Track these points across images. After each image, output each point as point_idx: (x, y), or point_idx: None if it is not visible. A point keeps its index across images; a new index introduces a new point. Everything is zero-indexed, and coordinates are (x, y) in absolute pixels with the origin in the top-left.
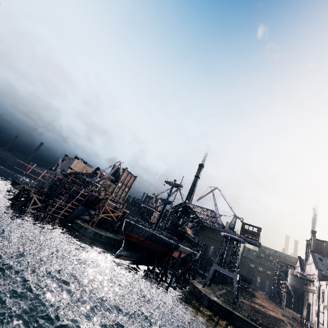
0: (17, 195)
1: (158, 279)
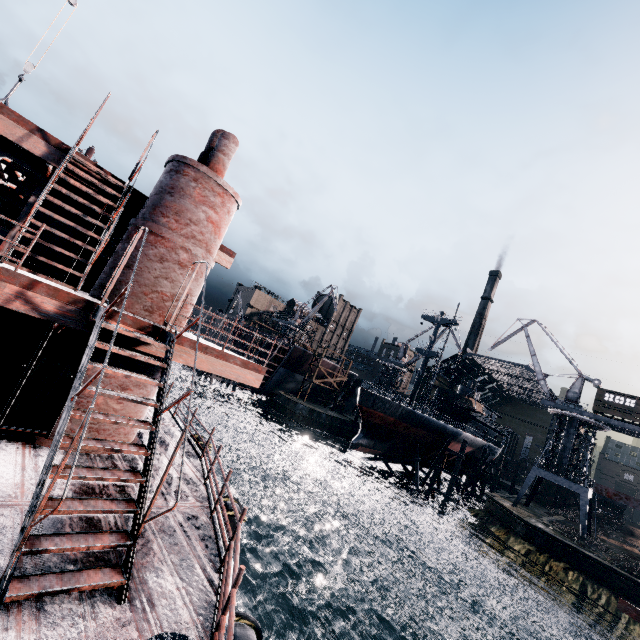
0: None
1: (424, 487)
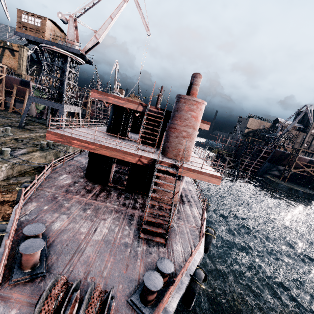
0: (216, 158)
1: None
